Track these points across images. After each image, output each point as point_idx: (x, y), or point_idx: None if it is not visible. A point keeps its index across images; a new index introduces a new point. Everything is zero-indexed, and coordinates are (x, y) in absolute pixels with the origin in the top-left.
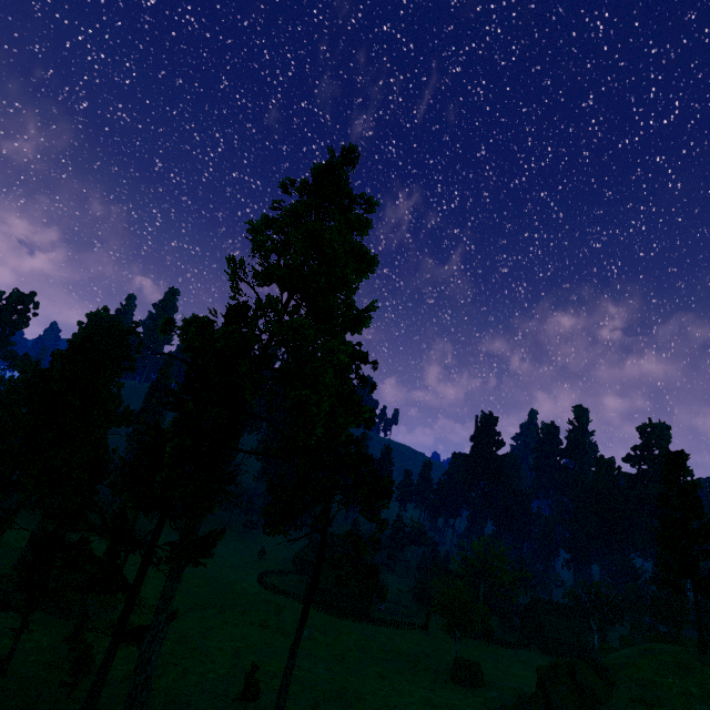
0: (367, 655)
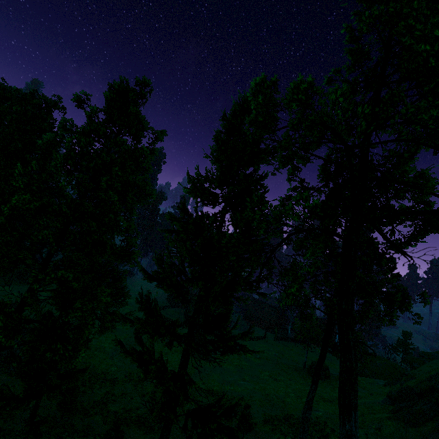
0: (252, 363)
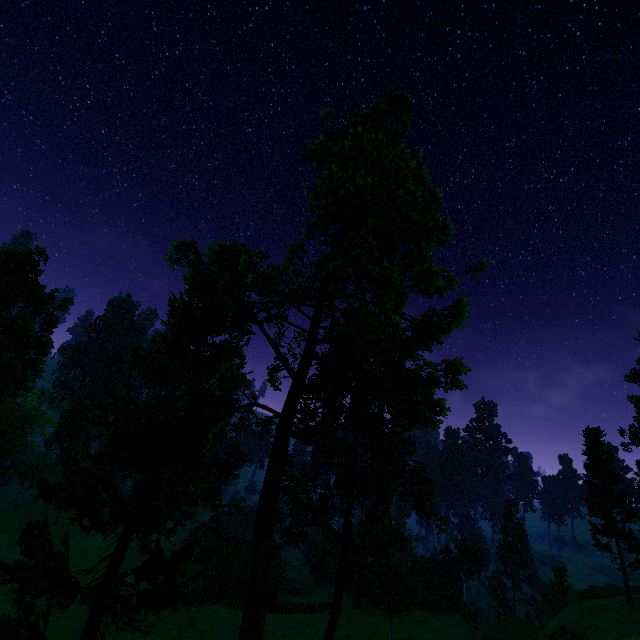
0: None
